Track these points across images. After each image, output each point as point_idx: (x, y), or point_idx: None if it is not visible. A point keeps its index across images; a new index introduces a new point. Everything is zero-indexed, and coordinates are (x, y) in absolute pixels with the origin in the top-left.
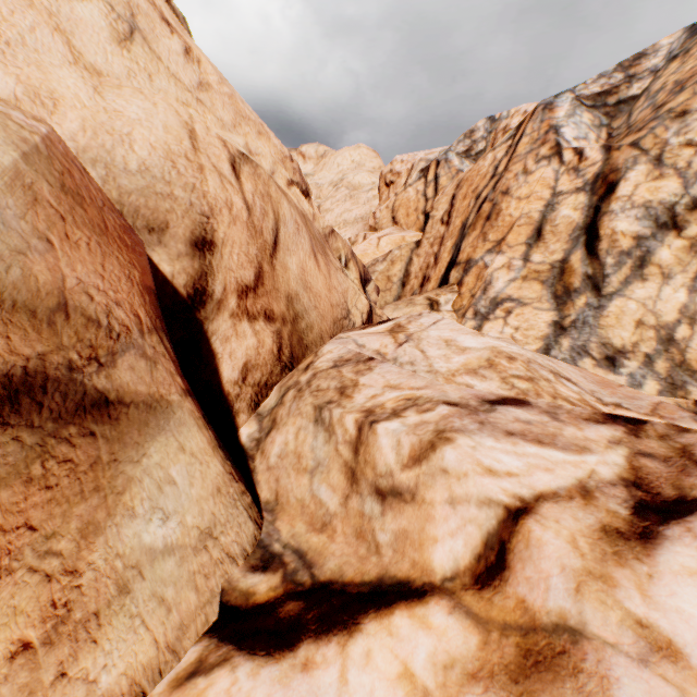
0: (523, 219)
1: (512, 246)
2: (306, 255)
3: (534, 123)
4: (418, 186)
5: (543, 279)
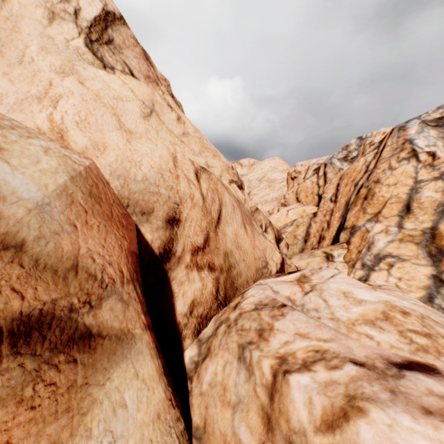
0: (393, 198)
1: (387, 217)
2: (238, 225)
3: (392, 138)
4: (313, 179)
5: (417, 241)
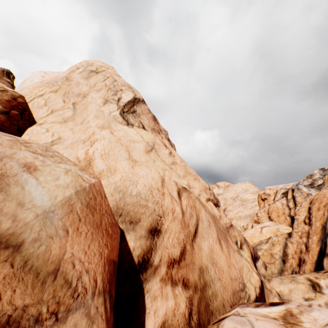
0: None
1: None
2: (213, 240)
3: None
4: (282, 201)
5: None
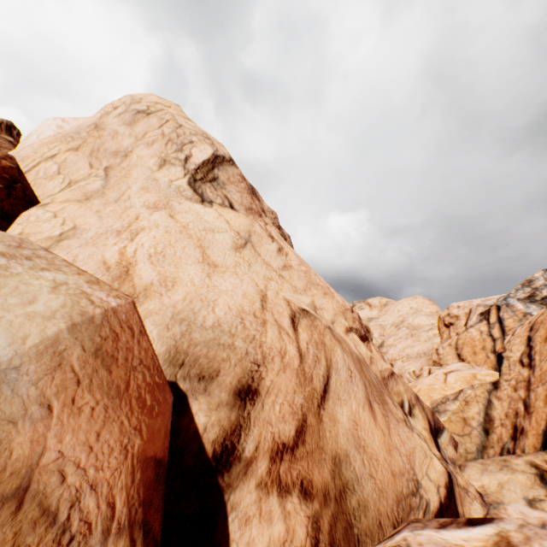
0: None
1: None
2: (359, 404)
3: None
4: (480, 327)
5: None
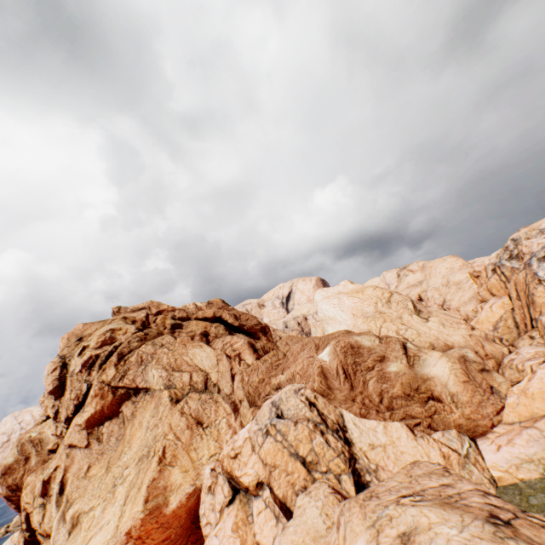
0: (542, 304)
1: (544, 313)
2: (488, 345)
3: (527, 271)
4: (494, 277)
5: None
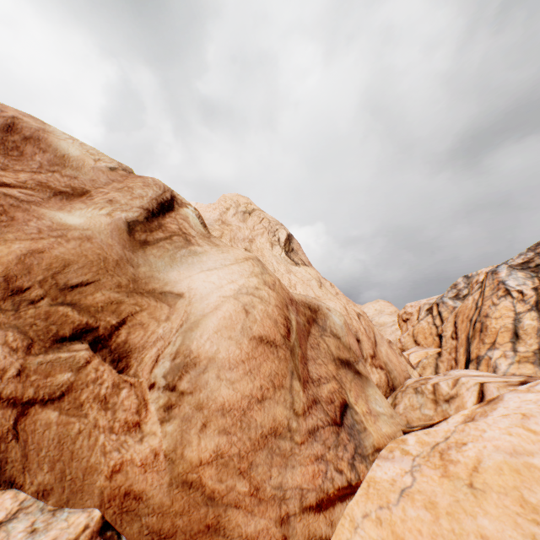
0: (502, 328)
1: (501, 344)
2: (386, 347)
3: (488, 280)
4: (427, 319)
5: (532, 360)
